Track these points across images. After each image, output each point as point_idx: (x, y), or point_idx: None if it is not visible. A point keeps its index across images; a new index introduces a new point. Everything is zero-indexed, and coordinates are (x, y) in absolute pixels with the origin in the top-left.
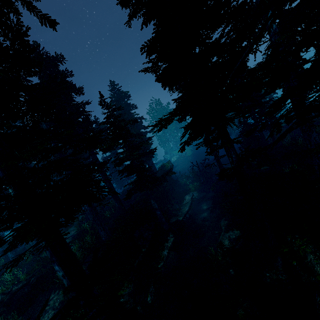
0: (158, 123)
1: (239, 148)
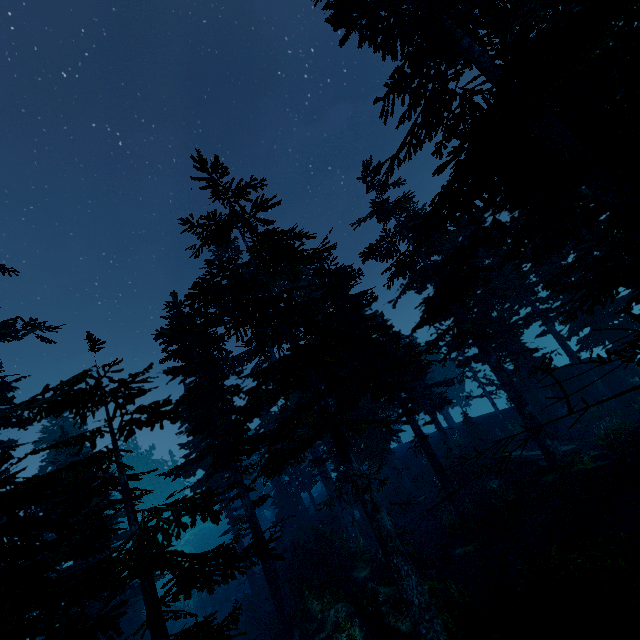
0: (176, 470)
1: (273, 523)
